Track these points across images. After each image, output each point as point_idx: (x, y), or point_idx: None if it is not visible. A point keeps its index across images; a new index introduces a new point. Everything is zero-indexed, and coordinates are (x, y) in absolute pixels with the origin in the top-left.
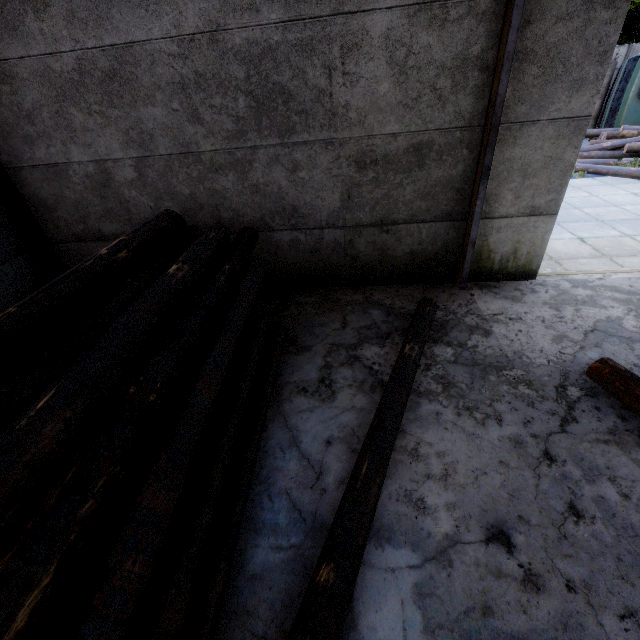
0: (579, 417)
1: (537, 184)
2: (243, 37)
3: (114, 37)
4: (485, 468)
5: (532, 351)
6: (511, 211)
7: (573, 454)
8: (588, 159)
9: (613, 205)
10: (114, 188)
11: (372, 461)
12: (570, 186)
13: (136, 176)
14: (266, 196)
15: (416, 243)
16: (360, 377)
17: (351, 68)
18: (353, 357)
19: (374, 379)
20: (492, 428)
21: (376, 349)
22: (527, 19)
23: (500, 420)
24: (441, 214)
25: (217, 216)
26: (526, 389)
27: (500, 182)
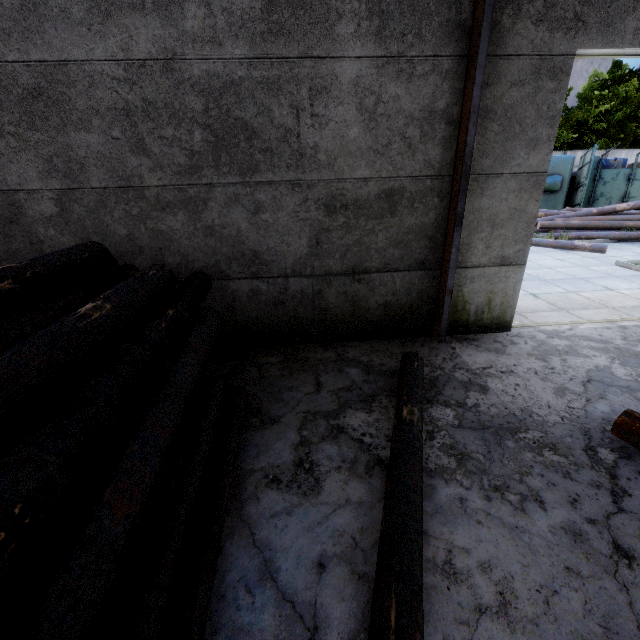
0: (628, 488)
1: (505, 234)
2: (203, 69)
3: (44, 53)
4: (552, 583)
5: (539, 407)
6: (483, 261)
7: None
8: None
9: (547, 268)
10: (24, 225)
11: (402, 599)
12: None
13: (57, 211)
14: (222, 239)
15: (390, 293)
16: (350, 455)
17: (320, 110)
18: (336, 428)
19: (368, 456)
20: (536, 515)
21: (363, 415)
22: (486, 81)
23: (541, 502)
24: (415, 263)
25: (160, 261)
26: (553, 455)
27: (471, 231)
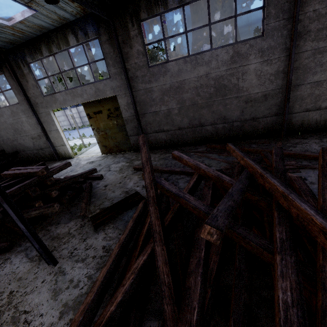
0: None
1: (59, 140)
2: (9, 122)
3: None
4: None
5: None
6: (59, 145)
7: None
8: None
9: None
10: (1, 145)
11: None
12: None
13: (3, 143)
14: (22, 145)
15: (49, 152)
16: None
17: (24, 125)
18: None
19: None
20: None
21: None
22: (41, 117)
23: None
24: (49, 146)
25: (17, 149)
26: None
27: (54, 140)
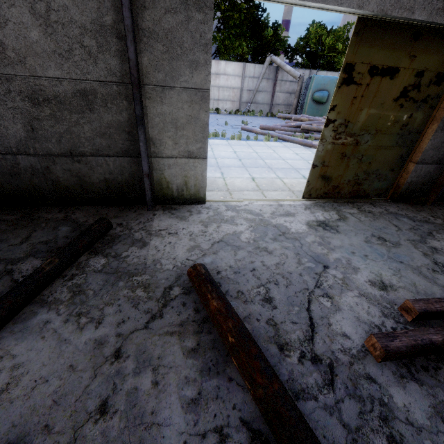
0: (166, 313)
1: (187, 135)
2: None
3: None
4: (50, 375)
5: (167, 259)
6: (174, 153)
7: (139, 348)
8: (281, 131)
9: (282, 159)
10: None
11: None
12: (266, 146)
13: None
14: None
15: (107, 173)
16: None
17: None
18: (7, 271)
19: None
20: (87, 332)
21: (37, 262)
22: (143, 4)
23: (100, 323)
24: (121, 151)
25: None
26: (141, 292)
27: (160, 130)
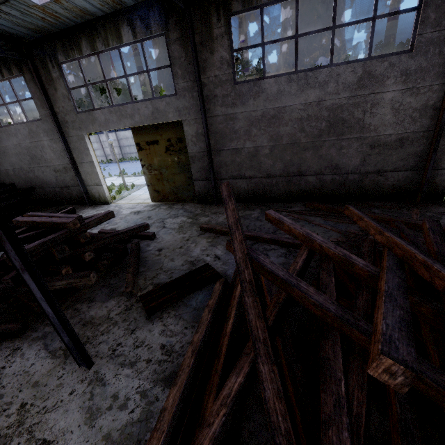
0: None
1: (93, 177)
2: (24, 145)
3: (3, 145)
4: None
5: None
6: (92, 184)
7: None
8: None
9: None
10: (10, 176)
11: None
12: None
13: (14, 173)
14: (40, 179)
15: (77, 192)
16: None
17: (45, 151)
18: None
19: None
20: None
21: None
22: (70, 142)
23: None
24: (78, 184)
25: (32, 184)
26: None
27: (85, 176)
